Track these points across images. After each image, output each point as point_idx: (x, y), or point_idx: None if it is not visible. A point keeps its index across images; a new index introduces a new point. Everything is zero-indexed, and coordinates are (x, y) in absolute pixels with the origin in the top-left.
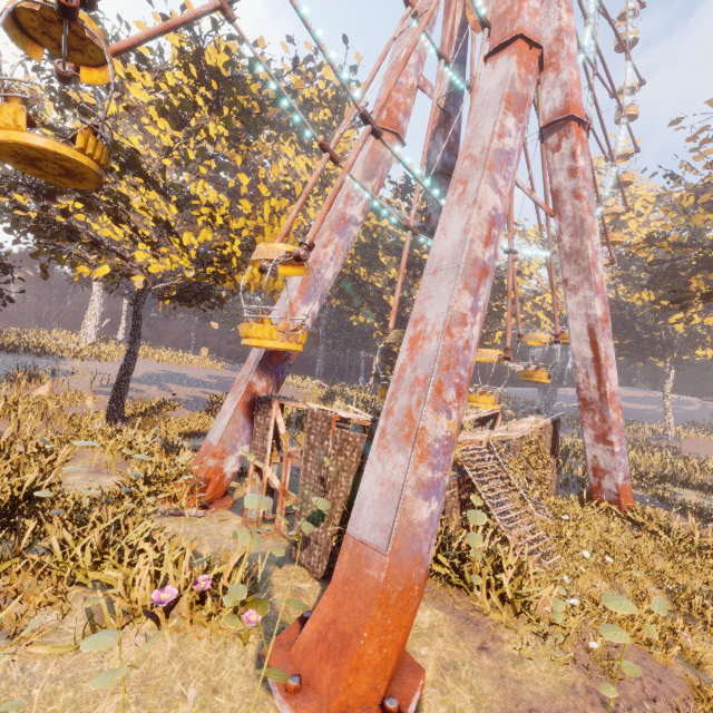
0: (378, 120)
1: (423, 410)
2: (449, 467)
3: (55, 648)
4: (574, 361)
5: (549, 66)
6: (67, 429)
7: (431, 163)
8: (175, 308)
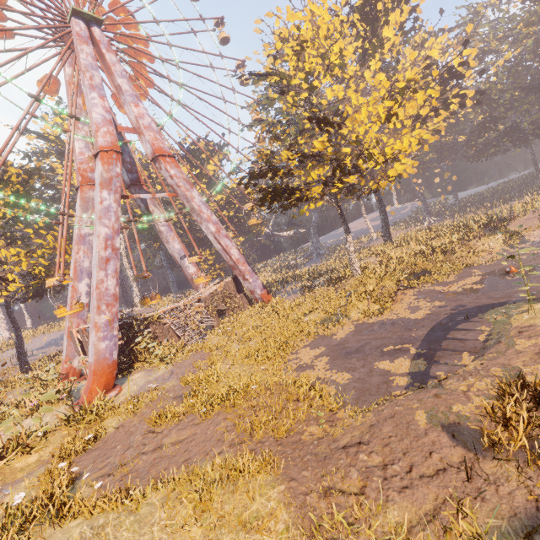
0: (79, 181)
1: (95, 317)
2: (115, 329)
3: (5, 428)
4: (219, 252)
5: (140, 133)
6: (2, 387)
7: (126, 180)
8: (37, 301)
